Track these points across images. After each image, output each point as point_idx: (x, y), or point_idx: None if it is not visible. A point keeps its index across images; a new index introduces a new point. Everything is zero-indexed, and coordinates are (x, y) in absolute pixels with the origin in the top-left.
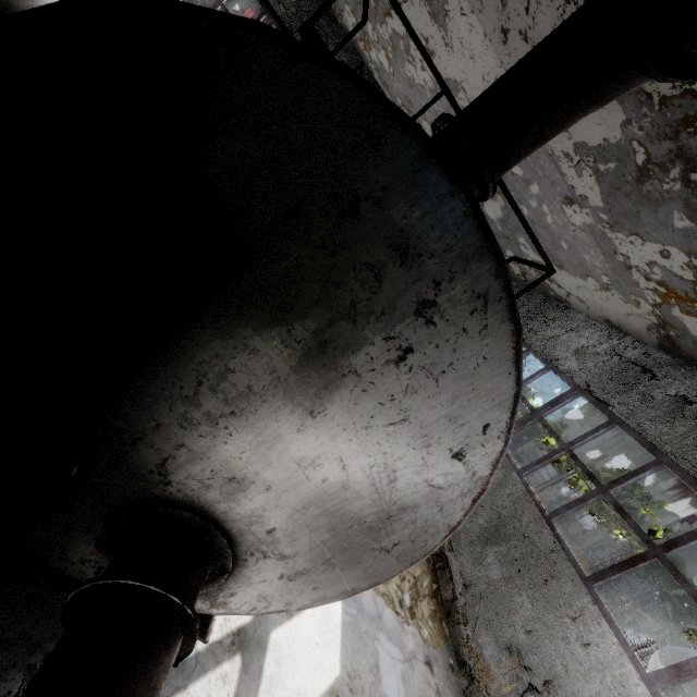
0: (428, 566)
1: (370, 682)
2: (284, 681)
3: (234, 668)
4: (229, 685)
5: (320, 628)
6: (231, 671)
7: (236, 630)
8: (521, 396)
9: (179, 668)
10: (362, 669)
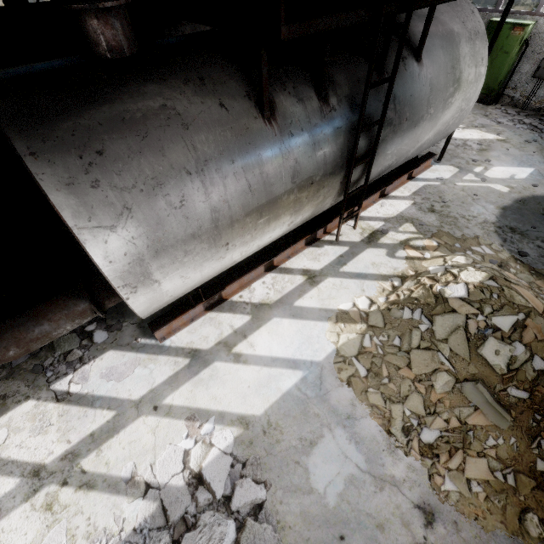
0: (538, 436)
1: (293, 445)
2: (209, 387)
3: (184, 362)
4: (176, 367)
5: (260, 382)
6: (181, 362)
7: (195, 349)
8: (15, 146)
9: (159, 347)
10: (288, 430)
